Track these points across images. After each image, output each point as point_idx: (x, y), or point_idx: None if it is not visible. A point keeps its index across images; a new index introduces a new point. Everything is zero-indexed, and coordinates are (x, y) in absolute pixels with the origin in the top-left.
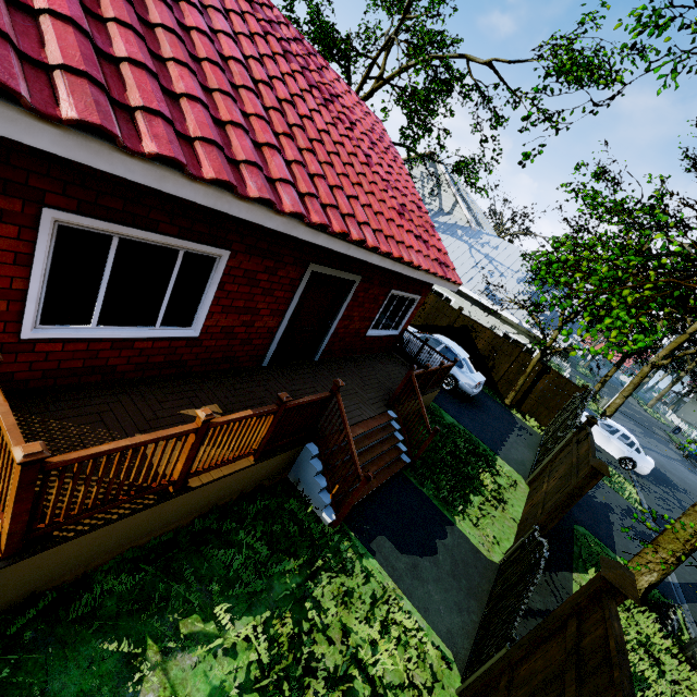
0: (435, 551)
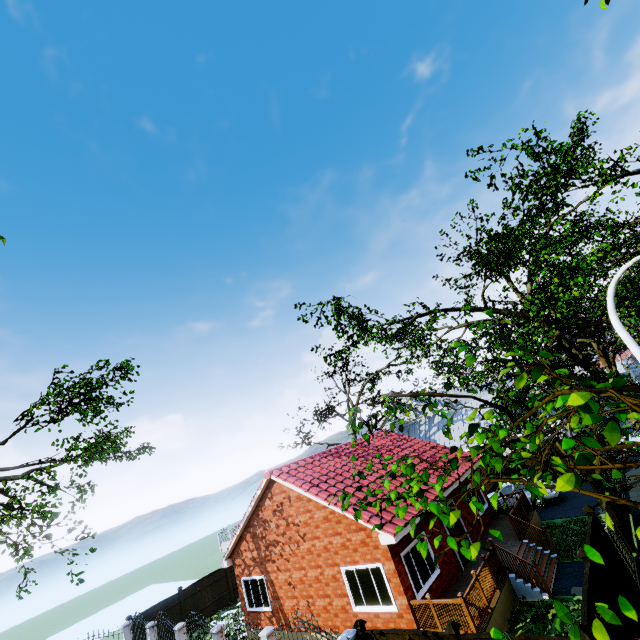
0: None
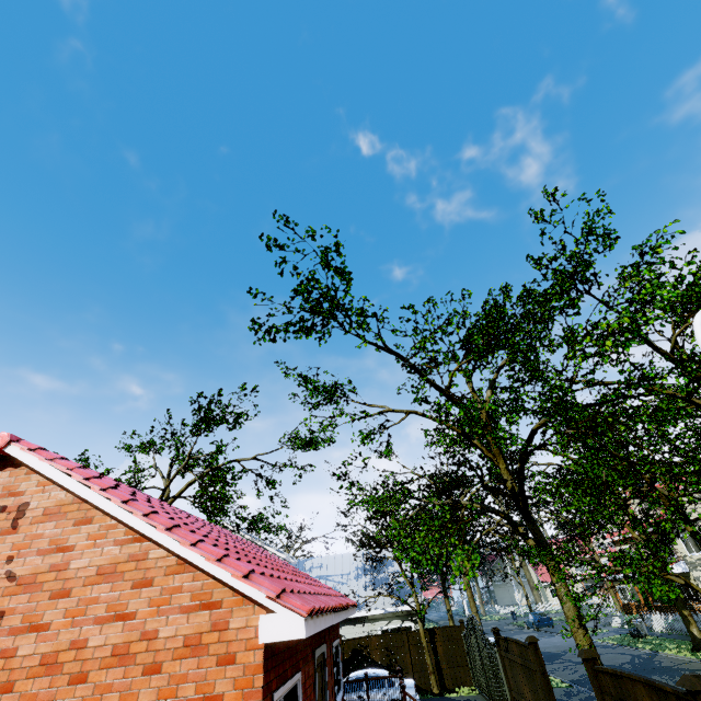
0: None
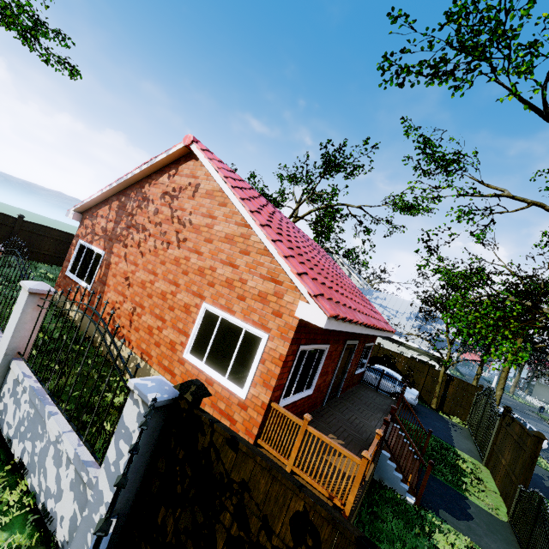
0: (471, 517)
